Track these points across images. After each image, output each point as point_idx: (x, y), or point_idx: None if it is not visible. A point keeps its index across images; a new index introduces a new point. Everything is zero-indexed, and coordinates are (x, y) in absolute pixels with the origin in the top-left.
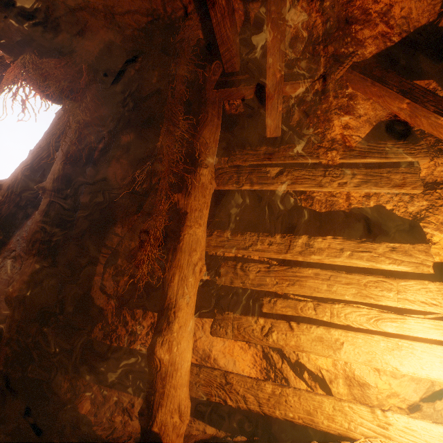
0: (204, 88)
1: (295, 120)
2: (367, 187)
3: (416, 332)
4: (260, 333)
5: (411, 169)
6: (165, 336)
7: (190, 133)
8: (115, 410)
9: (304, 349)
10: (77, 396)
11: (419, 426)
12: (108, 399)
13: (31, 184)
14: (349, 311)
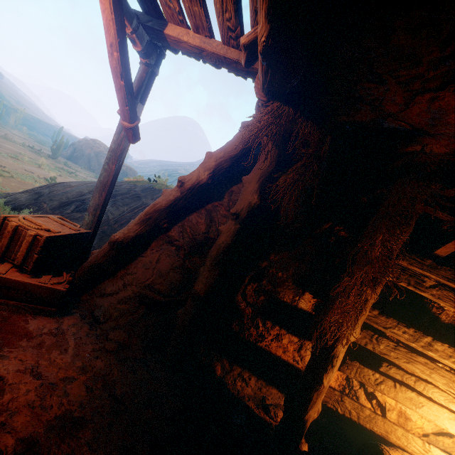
0: (415, 200)
1: None
2: None
3: None
4: (373, 381)
5: None
6: (329, 373)
7: (400, 249)
8: (237, 377)
9: (398, 400)
10: (212, 361)
11: None
12: (233, 370)
13: (205, 188)
14: (436, 391)
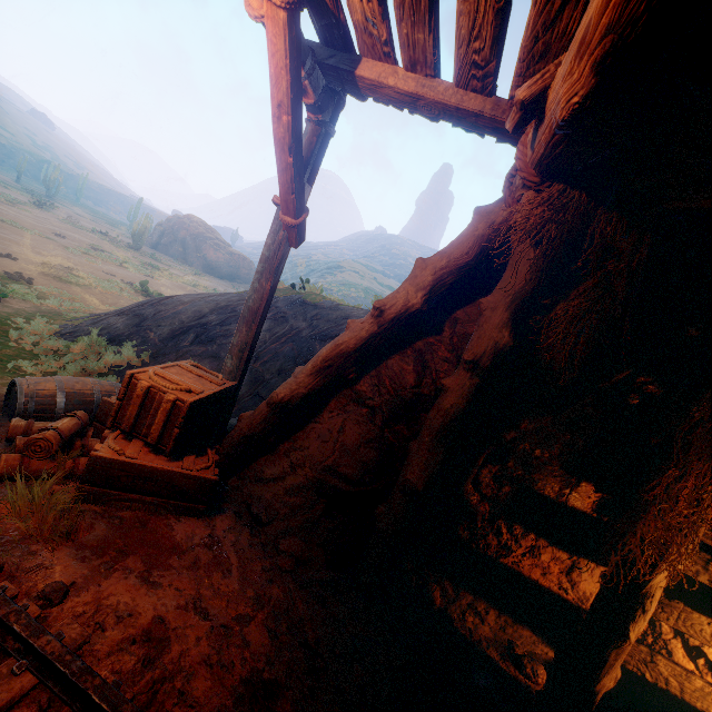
0: None
1: None
2: None
3: None
4: (709, 635)
5: None
6: (638, 622)
7: None
8: (466, 609)
9: None
10: (426, 583)
11: None
12: (460, 598)
13: (415, 317)
14: None
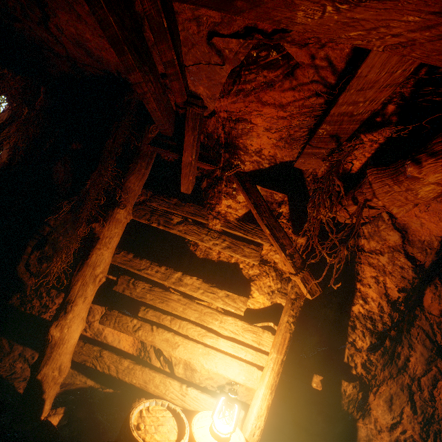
0: (141, 142)
1: (204, 186)
2: (229, 251)
3: (221, 347)
4: (132, 329)
5: (257, 248)
6: (61, 321)
7: (115, 182)
8: (18, 359)
9: (156, 344)
10: None
11: (202, 397)
12: (14, 350)
13: None
14: (190, 327)
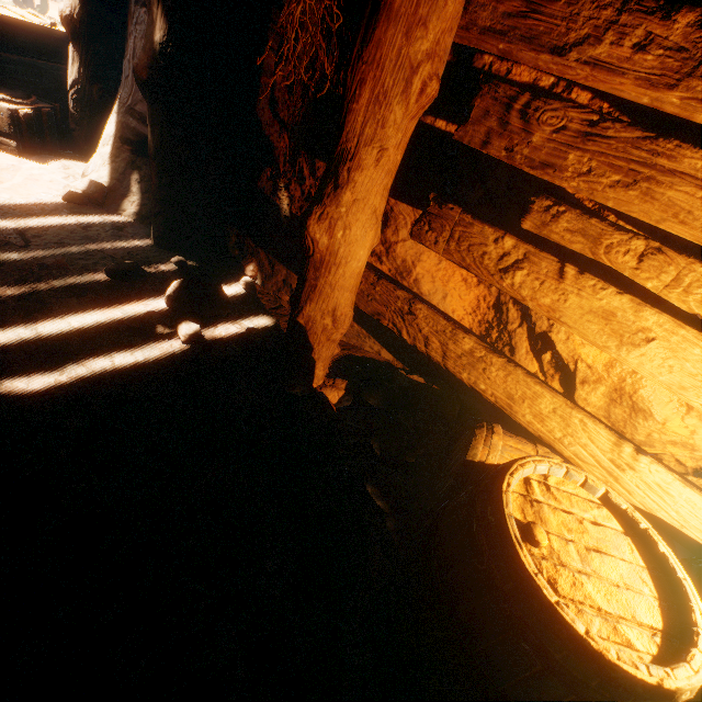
0: None
1: None
2: None
3: None
4: (495, 263)
5: None
6: (327, 207)
7: None
8: (283, 288)
9: (563, 319)
10: (245, 256)
11: (686, 496)
12: (276, 274)
13: None
14: None
